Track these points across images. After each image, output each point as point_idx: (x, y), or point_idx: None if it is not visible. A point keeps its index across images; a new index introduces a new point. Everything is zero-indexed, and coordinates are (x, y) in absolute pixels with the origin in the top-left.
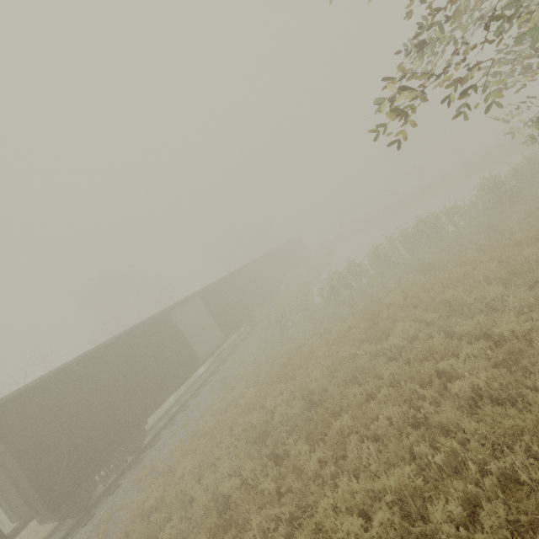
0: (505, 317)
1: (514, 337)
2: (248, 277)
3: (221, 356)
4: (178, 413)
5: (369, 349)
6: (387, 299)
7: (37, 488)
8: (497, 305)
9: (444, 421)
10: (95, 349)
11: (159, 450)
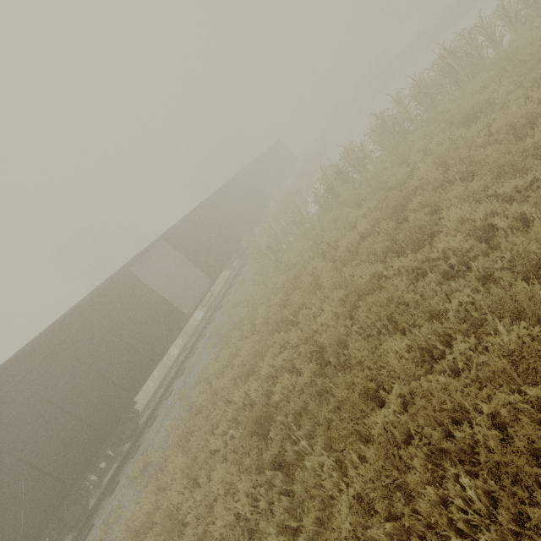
0: None
1: None
2: (225, 202)
3: (217, 299)
4: (174, 380)
5: (404, 264)
6: (415, 179)
7: None
8: None
9: None
10: (27, 344)
11: (156, 431)
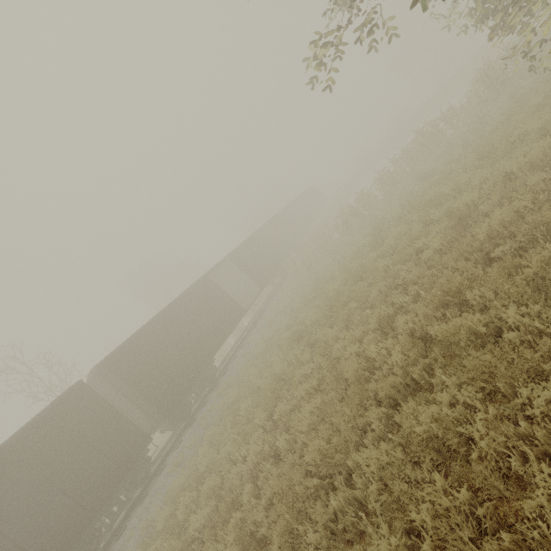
0: (463, 194)
1: (463, 206)
2: (269, 234)
3: (262, 307)
4: (237, 352)
5: (371, 255)
6: (388, 214)
7: (153, 404)
8: (463, 188)
9: (412, 277)
10: (160, 312)
11: (229, 375)
